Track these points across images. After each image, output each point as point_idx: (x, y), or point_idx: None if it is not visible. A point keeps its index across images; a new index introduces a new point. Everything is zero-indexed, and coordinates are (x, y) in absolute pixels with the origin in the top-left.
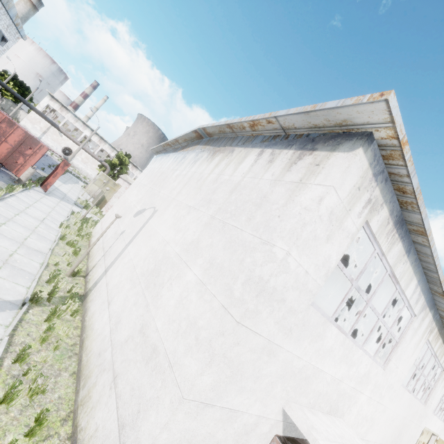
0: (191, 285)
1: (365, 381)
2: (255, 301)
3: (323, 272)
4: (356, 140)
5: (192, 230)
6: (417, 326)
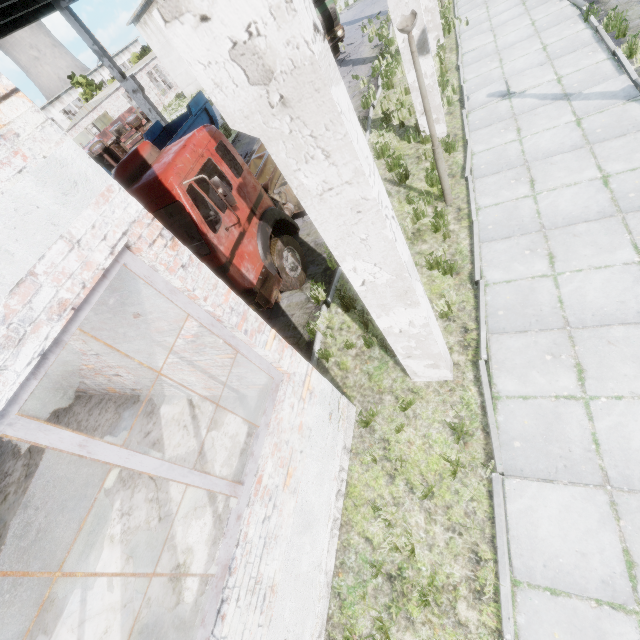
0: None
1: None
2: None
3: None
4: None
5: None
6: None
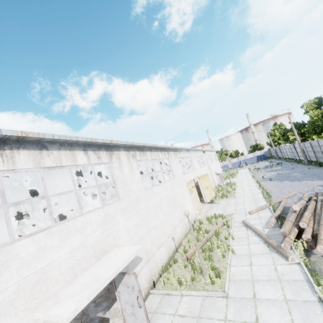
0: None
1: (111, 218)
2: None
3: None
4: None
5: None
6: (118, 164)
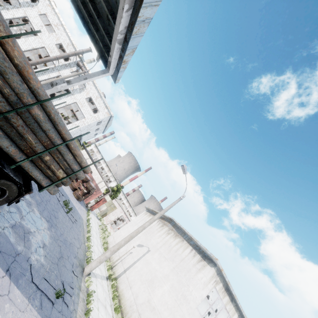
0: (166, 290)
1: None
2: (183, 300)
3: (201, 298)
4: (213, 264)
5: (166, 269)
6: None
